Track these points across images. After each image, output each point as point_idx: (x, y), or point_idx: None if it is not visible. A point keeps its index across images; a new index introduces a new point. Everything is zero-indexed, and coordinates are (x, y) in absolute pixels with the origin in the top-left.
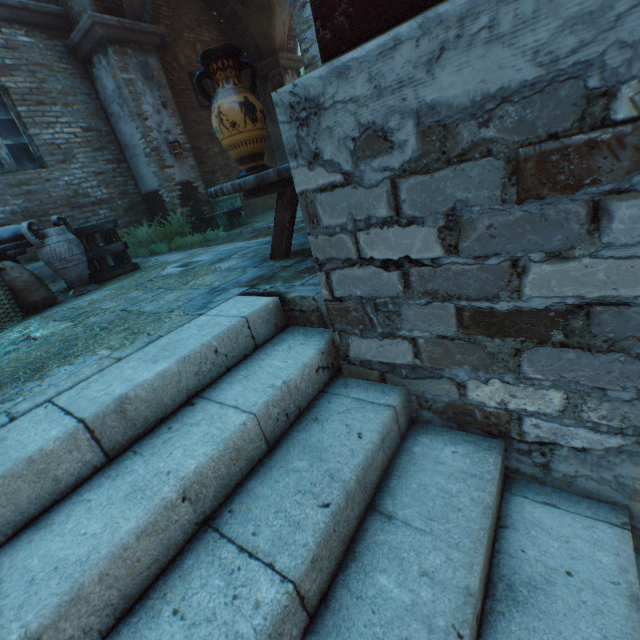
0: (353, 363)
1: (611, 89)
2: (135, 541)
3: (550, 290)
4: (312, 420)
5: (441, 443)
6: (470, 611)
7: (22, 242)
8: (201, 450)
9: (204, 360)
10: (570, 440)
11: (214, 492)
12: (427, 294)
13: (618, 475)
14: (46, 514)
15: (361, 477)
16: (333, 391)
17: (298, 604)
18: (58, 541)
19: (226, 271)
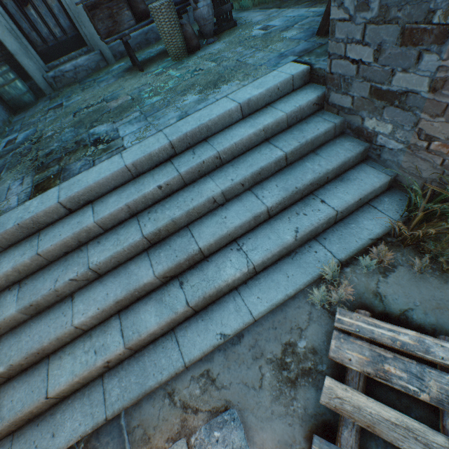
0: (329, 105)
1: (435, 11)
2: (252, 135)
3: (399, 84)
4: (304, 123)
5: (347, 141)
6: (325, 172)
7: (186, 4)
8: (269, 120)
9: (273, 92)
10: (389, 145)
11: (270, 133)
12: (363, 78)
13: (398, 160)
14: (229, 127)
15: (312, 140)
16: (316, 115)
17: (285, 159)
18: (235, 132)
19: (288, 41)
